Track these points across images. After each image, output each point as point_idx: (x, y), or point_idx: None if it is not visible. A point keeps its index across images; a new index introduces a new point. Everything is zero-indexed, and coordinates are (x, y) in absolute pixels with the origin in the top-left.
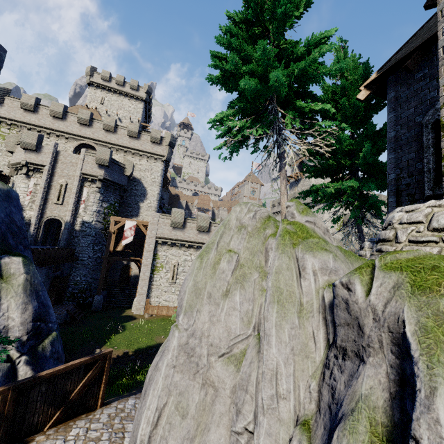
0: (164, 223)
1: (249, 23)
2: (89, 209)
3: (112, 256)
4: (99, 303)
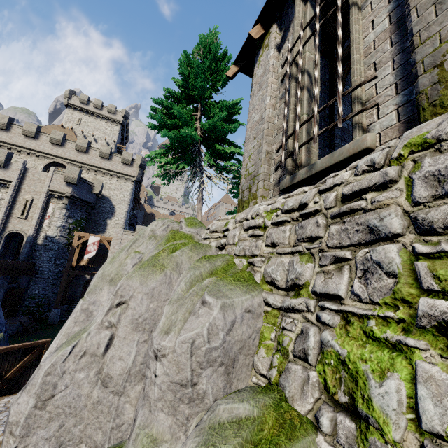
0: (127, 239)
1: (182, 85)
2: (54, 224)
3: (74, 270)
4: (56, 316)
